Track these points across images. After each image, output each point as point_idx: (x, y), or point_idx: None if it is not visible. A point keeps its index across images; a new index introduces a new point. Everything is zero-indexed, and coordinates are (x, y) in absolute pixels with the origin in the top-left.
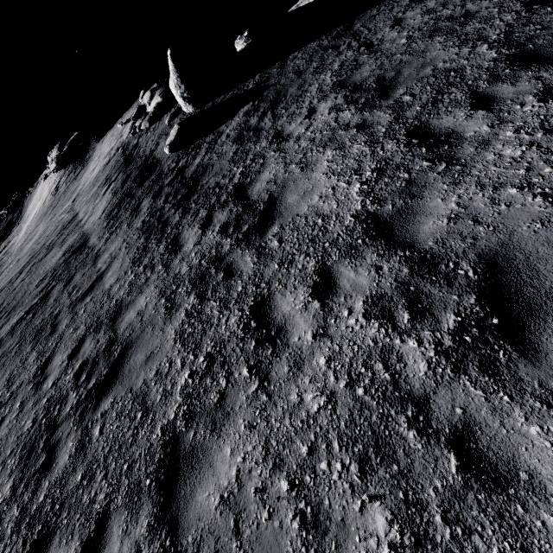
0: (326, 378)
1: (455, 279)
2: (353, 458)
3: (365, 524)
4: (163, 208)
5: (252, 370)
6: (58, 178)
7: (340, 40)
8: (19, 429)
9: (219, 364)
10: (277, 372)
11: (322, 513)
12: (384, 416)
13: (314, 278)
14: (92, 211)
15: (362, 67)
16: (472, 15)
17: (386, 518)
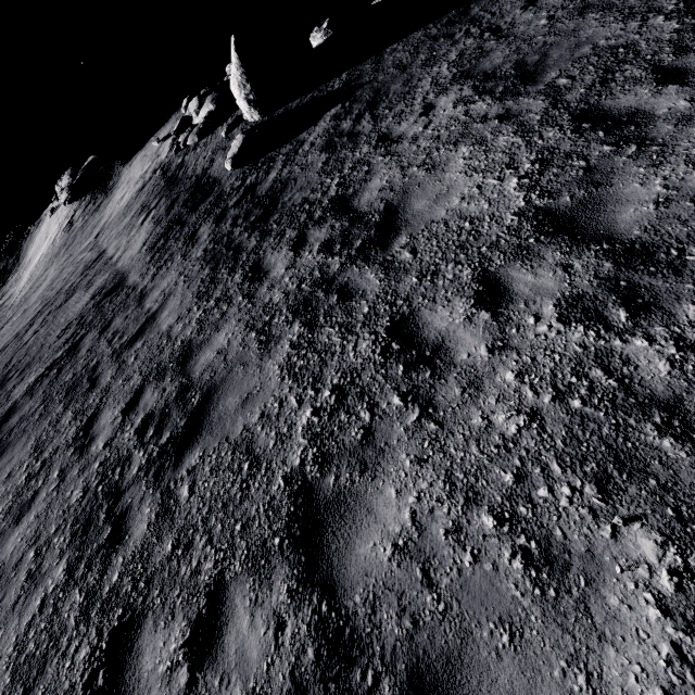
0: (520, 394)
1: (684, 267)
2: (586, 479)
3: (624, 551)
4: (232, 233)
5: (407, 397)
6: (71, 211)
7: (454, 27)
8: (63, 501)
9: (354, 396)
10: (445, 396)
11: (555, 547)
12: (621, 427)
13: (474, 287)
14: (127, 245)
15: (491, 54)
16: None
17: (655, 541)
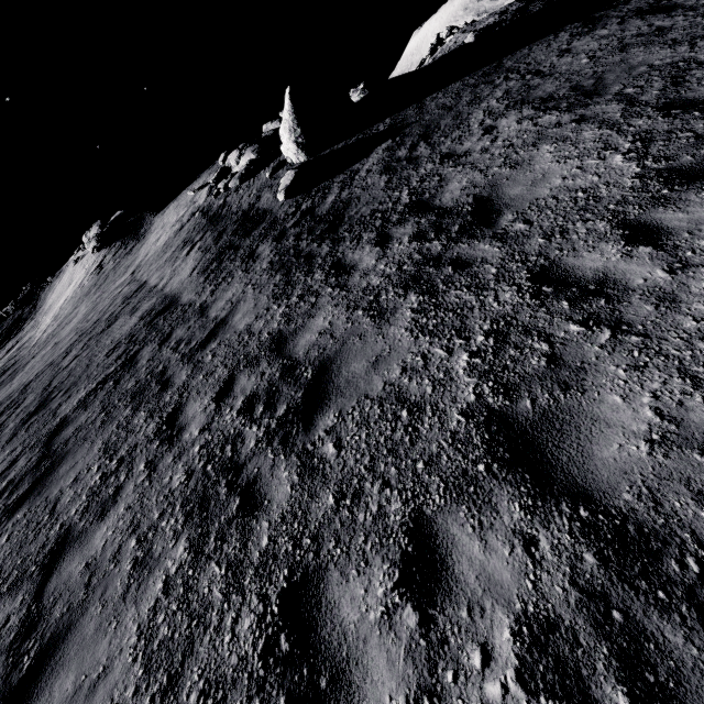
0: None
1: None
2: None
3: None
4: (298, 245)
5: (587, 323)
6: (99, 257)
7: (492, 76)
8: (162, 487)
9: (517, 334)
10: (636, 314)
11: None
12: None
13: (617, 233)
14: (173, 273)
15: (541, 87)
16: (668, 28)
17: None
